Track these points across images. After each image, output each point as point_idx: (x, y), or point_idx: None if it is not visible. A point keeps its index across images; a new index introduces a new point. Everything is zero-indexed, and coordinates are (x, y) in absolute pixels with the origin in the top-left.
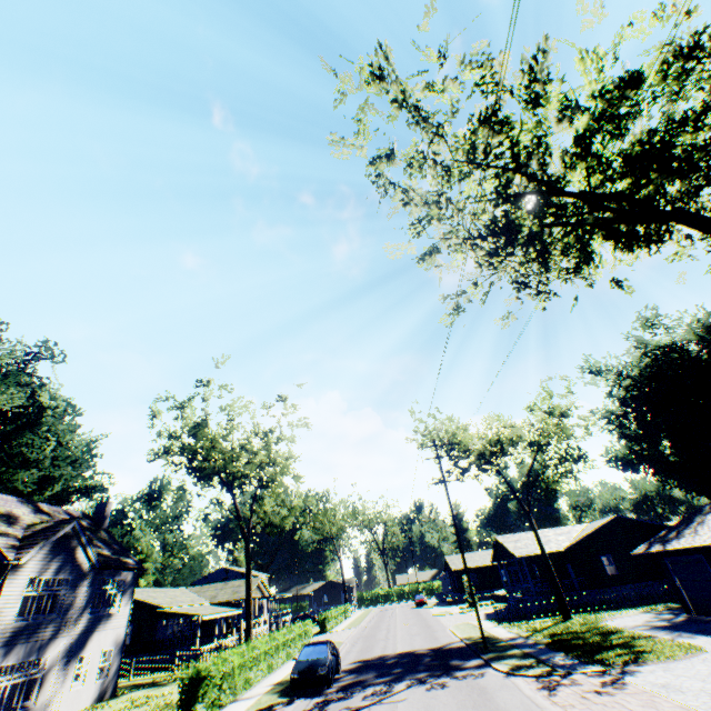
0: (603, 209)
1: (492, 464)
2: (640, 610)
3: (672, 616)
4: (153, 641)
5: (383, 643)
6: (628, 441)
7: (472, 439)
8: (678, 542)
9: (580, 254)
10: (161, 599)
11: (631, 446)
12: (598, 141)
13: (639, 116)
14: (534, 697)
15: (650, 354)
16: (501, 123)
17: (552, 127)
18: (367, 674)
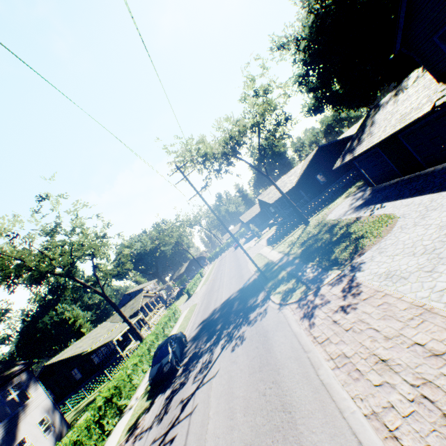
0: None
1: (235, 157)
2: (343, 197)
3: (363, 193)
4: (95, 366)
5: (216, 295)
6: (313, 93)
7: (214, 146)
8: (361, 147)
9: None
10: (85, 345)
11: (316, 96)
12: None
13: None
14: (300, 334)
15: (313, 11)
16: None
17: None
18: (202, 341)
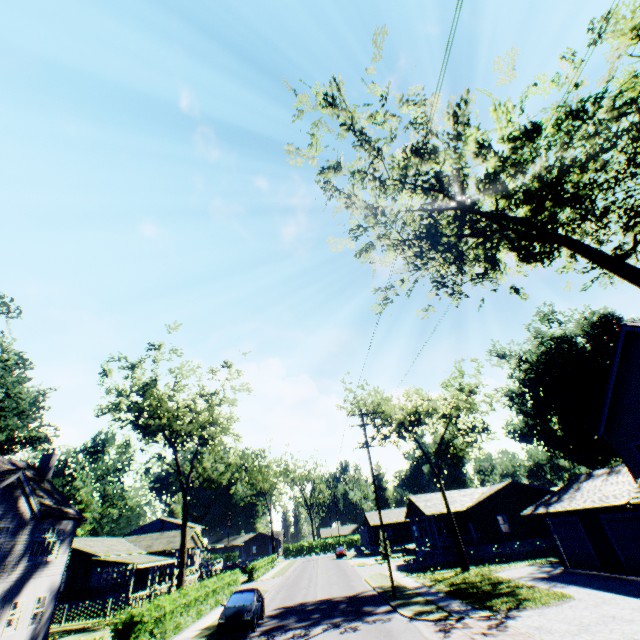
0: (507, 229)
1: (410, 432)
2: (526, 563)
3: (551, 568)
4: (87, 588)
5: (305, 591)
6: (524, 416)
7: (394, 409)
8: (558, 505)
9: (487, 264)
10: (98, 548)
11: (527, 420)
12: (506, 172)
13: (539, 156)
14: (432, 638)
15: (546, 344)
16: (430, 151)
17: (472, 156)
18: (288, 619)
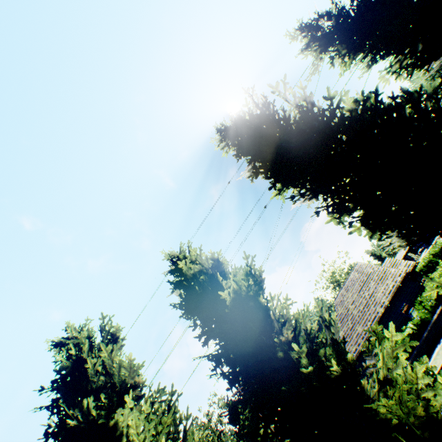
0: None
1: None
2: None
3: None
4: None
5: None
6: None
7: None
8: None
9: None
10: None
11: None
12: None
13: None
14: None
15: None
16: None
17: None
18: None
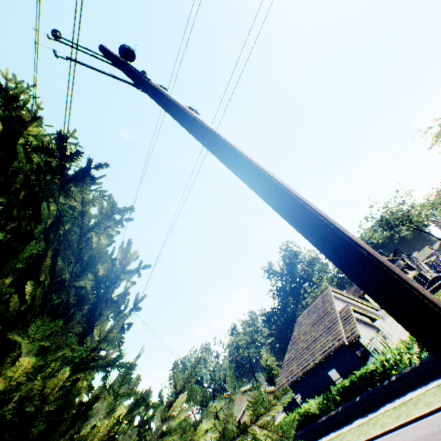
0: None
1: None
2: None
3: None
4: None
5: None
6: None
7: None
8: None
9: None
10: None
11: None
12: None
13: None
14: None
15: None
16: None
17: None
18: None
